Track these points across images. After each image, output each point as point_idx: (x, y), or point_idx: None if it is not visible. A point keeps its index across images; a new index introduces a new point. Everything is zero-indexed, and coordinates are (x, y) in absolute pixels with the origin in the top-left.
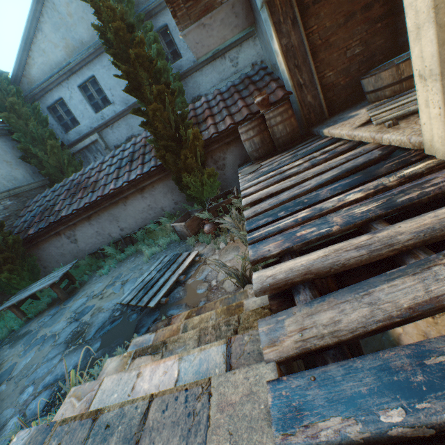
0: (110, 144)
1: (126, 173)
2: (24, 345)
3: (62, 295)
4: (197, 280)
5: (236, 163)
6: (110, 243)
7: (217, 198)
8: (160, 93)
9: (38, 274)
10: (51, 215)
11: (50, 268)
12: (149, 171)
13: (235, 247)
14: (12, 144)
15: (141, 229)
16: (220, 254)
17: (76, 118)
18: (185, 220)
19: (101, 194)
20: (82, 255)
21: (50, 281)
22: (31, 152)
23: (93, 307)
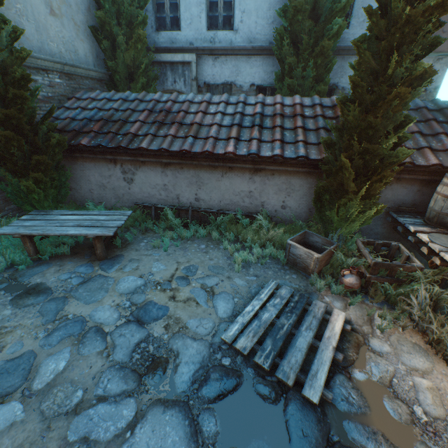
0: (202, 77)
1: (255, 141)
2: (42, 316)
3: (100, 252)
4: (375, 382)
5: (387, 204)
6: (174, 207)
7: (367, 243)
8: (419, 78)
9: (64, 197)
10: (120, 134)
11: (76, 192)
12: (294, 158)
13: (417, 347)
14: (89, 4)
15: (222, 211)
16: (391, 345)
17: (180, 20)
18: (299, 239)
19: (212, 150)
20: (127, 200)
21: (97, 231)
22: (108, 29)
23: (166, 313)
